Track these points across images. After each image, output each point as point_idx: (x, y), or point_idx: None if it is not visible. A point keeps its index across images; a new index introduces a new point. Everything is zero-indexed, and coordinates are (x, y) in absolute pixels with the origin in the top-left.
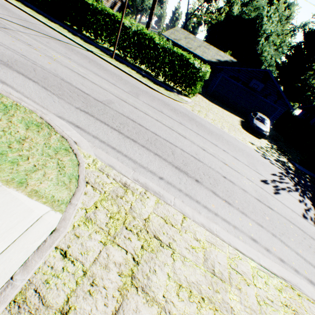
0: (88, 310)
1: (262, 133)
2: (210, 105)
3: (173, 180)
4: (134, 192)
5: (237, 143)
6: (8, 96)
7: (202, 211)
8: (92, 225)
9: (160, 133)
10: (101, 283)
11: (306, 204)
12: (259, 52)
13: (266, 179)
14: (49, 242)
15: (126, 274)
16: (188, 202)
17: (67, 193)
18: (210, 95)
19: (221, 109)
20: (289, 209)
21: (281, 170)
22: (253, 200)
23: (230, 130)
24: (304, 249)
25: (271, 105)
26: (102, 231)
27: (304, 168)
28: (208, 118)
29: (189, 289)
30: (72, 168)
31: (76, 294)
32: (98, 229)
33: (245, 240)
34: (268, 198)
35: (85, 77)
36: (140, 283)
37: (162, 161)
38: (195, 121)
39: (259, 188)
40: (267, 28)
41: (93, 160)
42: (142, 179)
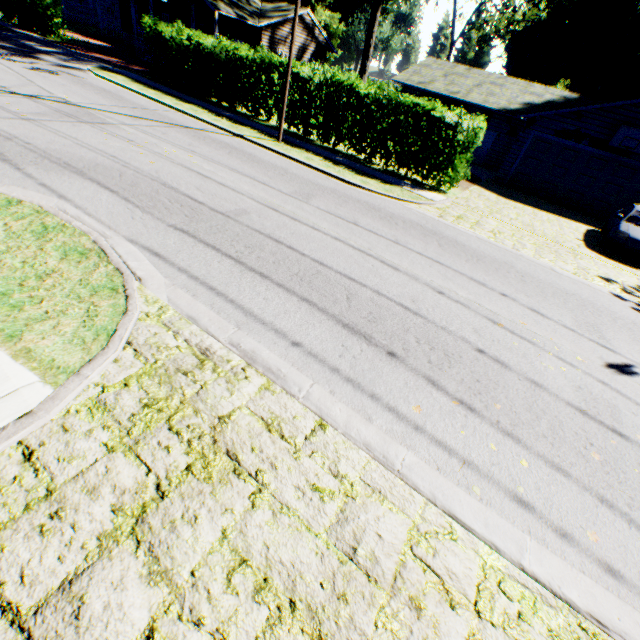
0: (25, 559)
1: None
2: (501, 203)
3: (324, 349)
4: (219, 365)
5: (555, 279)
6: (57, 214)
7: (377, 418)
8: (104, 414)
9: (334, 262)
10: (71, 518)
11: None
12: None
13: (630, 362)
14: (9, 431)
15: (129, 512)
16: (346, 395)
17: (80, 356)
18: (507, 185)
19: (531, 209)
20: None
21: None
22: (560, 409)
23: (540, 251)
24: None
25: None
26: (117, 427)
27: None
28: (481, 229)
29: (264, 573)
30: (110, 317)
31: (16, 526)
32: (111, 422)
33: (491, 498)
34: (619, 409)
35: (210, 177)
36: (150, 534)
37: (313, 313)
38: (439, 237)
39: (594, 382)
40: None
41: (159, 308)
42: (251, 344)
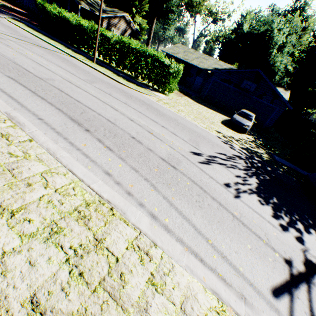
0: None
1: (241, 126)
2: (194, 104)
3: (54, 123)
4: None
5: (194, 127)
6: None
7: (61, 143)
8: None
9: (86, 102)
10: None
11: (247, 180)
12: (272, 63)
13: (202, 153)
14: None
15: None
16: (52, 136)
17: None
18: (203, 100)
19: (207, 108)
20: (206, 175)
21: (241, 155)
22: (154, 157)
23: (196, 119)
24: (184, 200)
25: (268, 105)
26: None
27: (290, 162)
28: (173, 108)
29: None
30: None
31: None
32: None
33: (94, 170)
34: (182, 162)
35: (44, 66)
36: None
37: (59, 113)
38: (150, 106)
39: (179, 154)
40: (280, 40)
41: None
42: (16, 115)
